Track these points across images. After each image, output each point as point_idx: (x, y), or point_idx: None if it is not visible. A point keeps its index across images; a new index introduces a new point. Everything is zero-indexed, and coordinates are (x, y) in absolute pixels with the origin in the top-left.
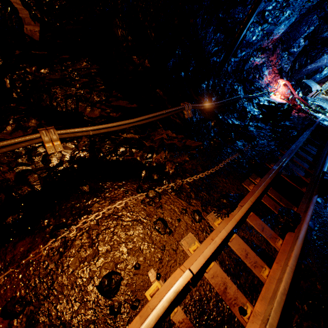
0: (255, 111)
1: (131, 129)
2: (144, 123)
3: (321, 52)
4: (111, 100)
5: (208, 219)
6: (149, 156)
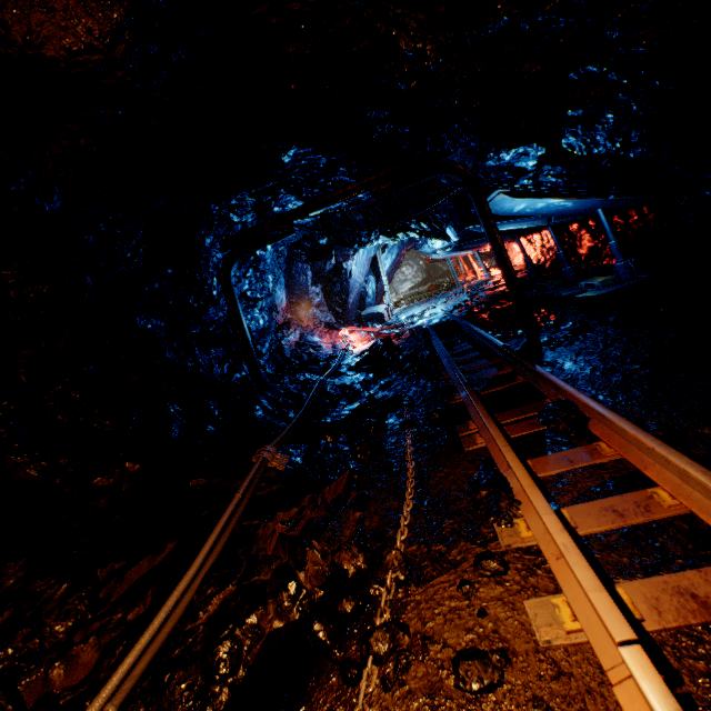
0: (358, 377)
1: (205, 588)
2: (221, 549)
3: (343, 281)
4: (106, 594)
5: (509, 543)
6: (293, 587)
